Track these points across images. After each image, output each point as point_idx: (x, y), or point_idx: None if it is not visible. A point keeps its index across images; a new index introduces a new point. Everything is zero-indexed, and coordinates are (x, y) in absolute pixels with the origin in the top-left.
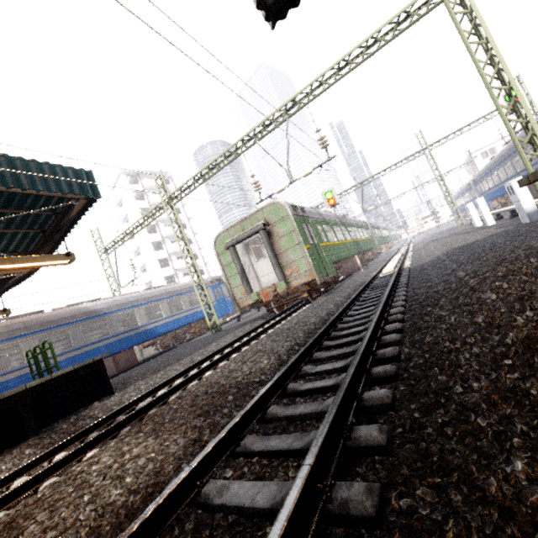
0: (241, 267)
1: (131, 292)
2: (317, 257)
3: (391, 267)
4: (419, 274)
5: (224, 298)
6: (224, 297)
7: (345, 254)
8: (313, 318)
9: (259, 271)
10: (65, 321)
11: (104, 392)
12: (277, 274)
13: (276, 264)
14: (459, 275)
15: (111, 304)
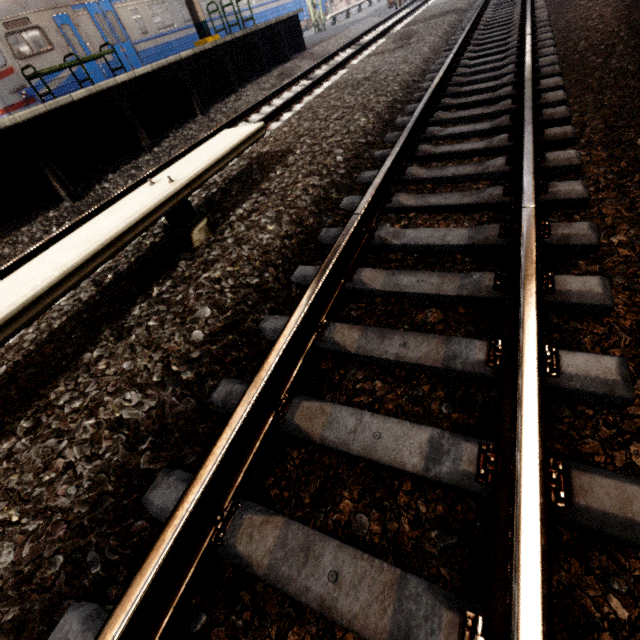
0: None
1: None
2: None
3: None
4: None
5: None
6: None
7: None
8: None
9: None
10: None
11: (298, 47)
12: None
13: None
14: None
15: None
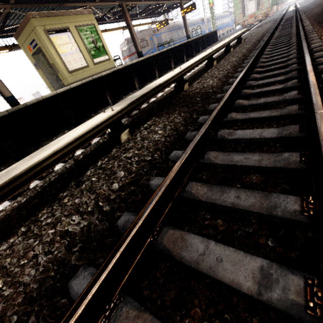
0: (244, 5)
1: (180, 21)
2: (271, 1)
3: (292, 8)
4: (304, 7)
5: (204, 31)
6: (204, 30)
7: (274, 3)
8: (274, 18)
9: (248, 7)
10: (175, 28)
11: (215, 40)
12: (258, 8)
13: (259, 3)
14: (315, 3)
15: (181, 24)
